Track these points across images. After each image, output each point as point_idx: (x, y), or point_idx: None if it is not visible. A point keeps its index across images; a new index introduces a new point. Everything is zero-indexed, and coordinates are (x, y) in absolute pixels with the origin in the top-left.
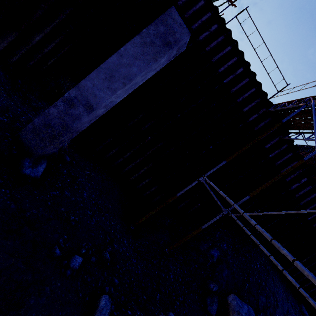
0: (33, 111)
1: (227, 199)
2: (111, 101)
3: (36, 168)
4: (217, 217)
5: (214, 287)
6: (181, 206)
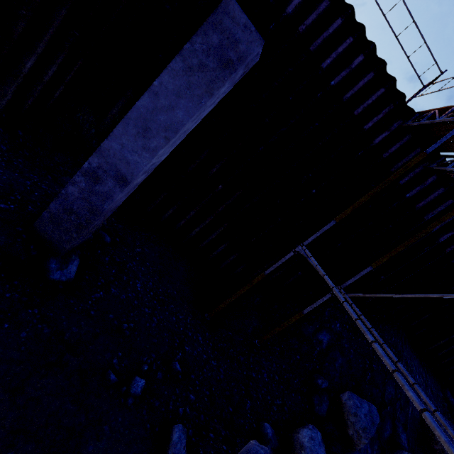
0: (49, 175)
1: (335, 292)
2: (152, 164)
3: (67, 268)
4: (325, 299)
5: (322, 383)
6: (275, 277)
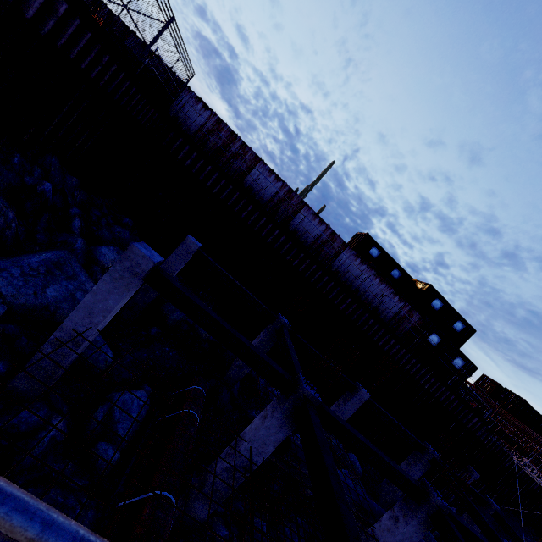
0: None
1: None
2: None
3: None
4: None
5: None
6: None
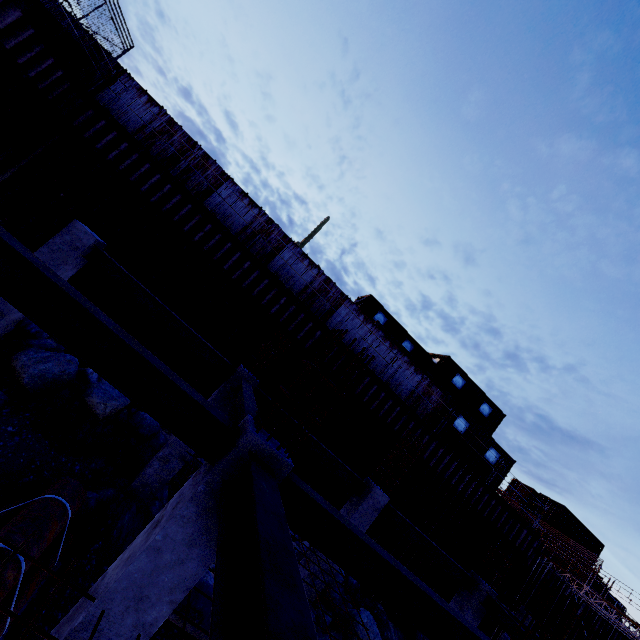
0: None
1: None
2: None
3: None
4: None
5: None
6: None
